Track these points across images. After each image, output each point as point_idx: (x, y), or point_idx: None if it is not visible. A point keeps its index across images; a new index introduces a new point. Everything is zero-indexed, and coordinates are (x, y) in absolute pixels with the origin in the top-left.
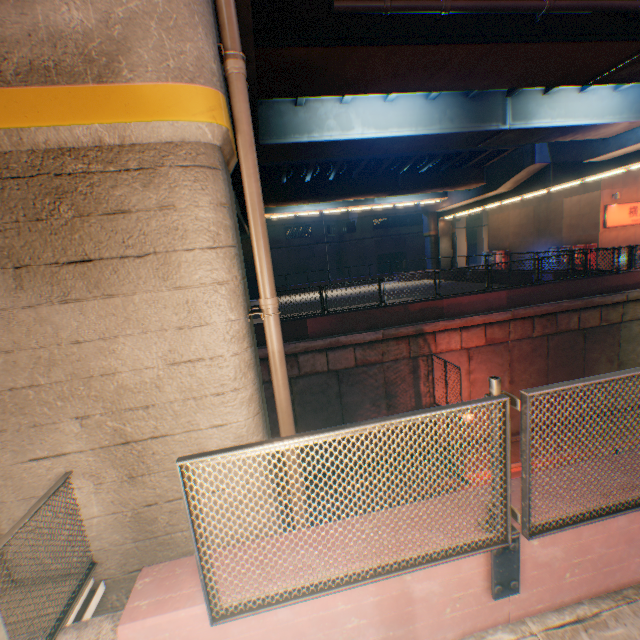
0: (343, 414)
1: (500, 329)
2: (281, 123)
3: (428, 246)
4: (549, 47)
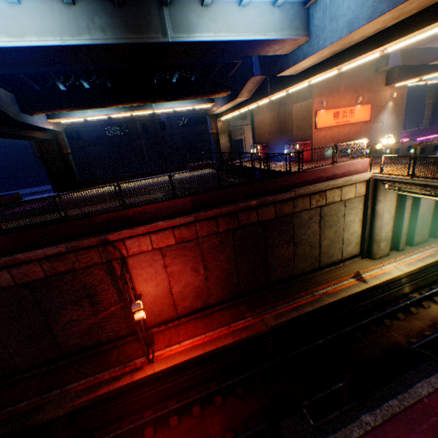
0: (47, 316)
1: (189, 229)
2: None
3: (212, 141)
4: None
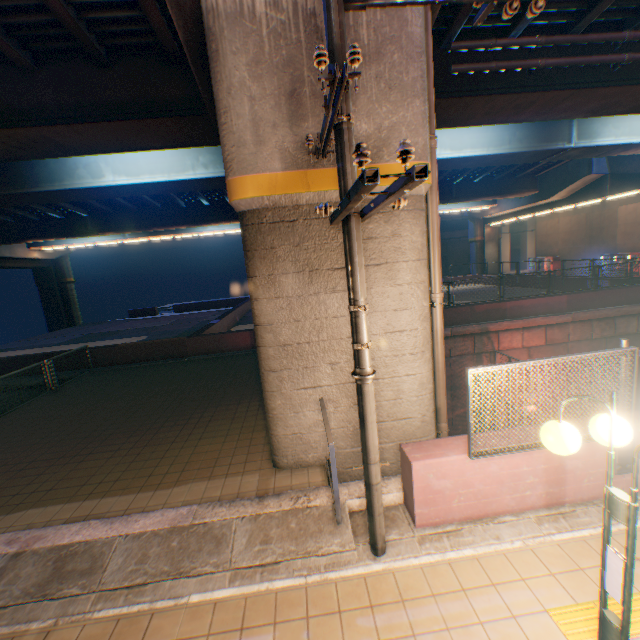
0: None
1: (559, 330)
2: None
3: (473, 251)
4: (625, 89)
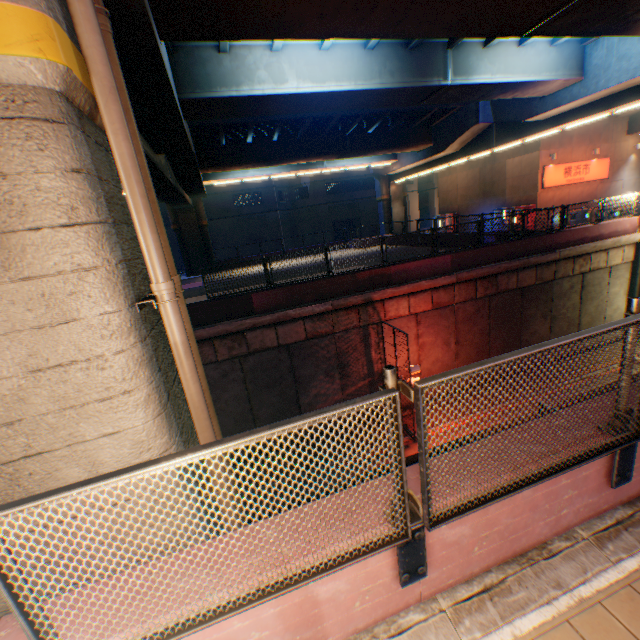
0: (297, 387)
1: (446, 293)
2: (204, 73)
3: (381, 211)
4: None
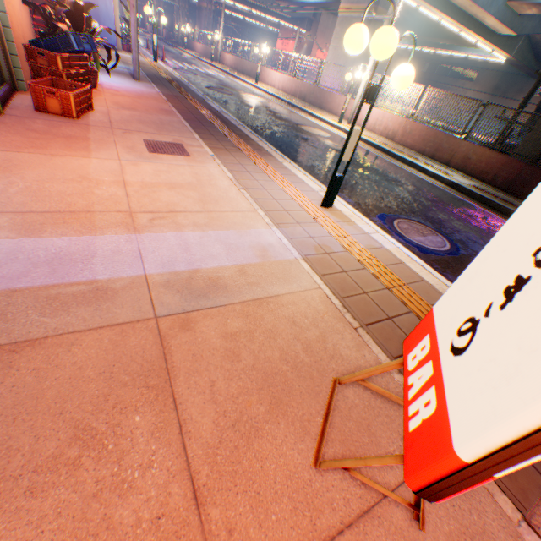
0: None
1: None
2: None
3: None
4: None
